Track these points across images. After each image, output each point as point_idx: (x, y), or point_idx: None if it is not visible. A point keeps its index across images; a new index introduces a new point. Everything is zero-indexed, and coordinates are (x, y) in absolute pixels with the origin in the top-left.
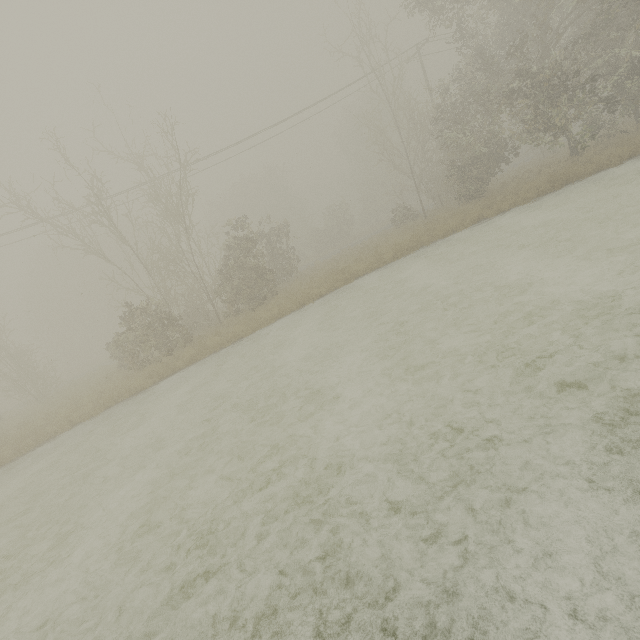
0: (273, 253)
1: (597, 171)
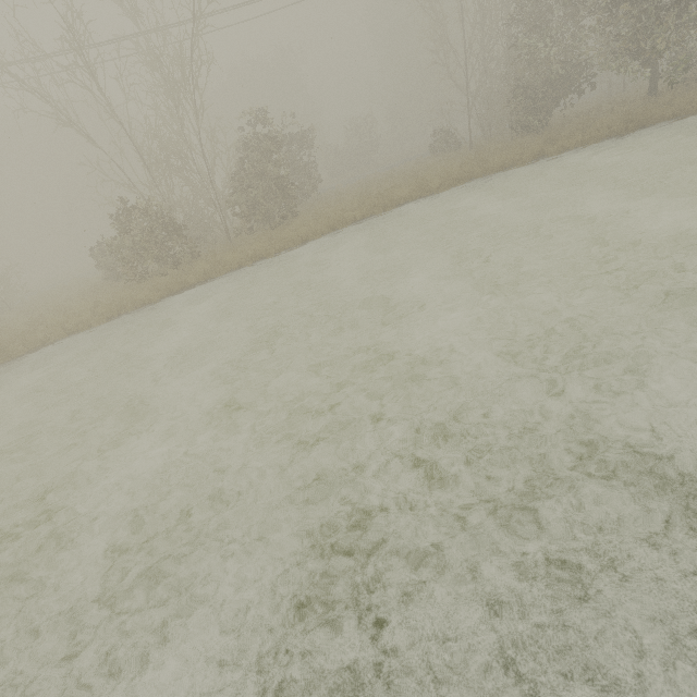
0: (293, 165)
1: (675, 117)
